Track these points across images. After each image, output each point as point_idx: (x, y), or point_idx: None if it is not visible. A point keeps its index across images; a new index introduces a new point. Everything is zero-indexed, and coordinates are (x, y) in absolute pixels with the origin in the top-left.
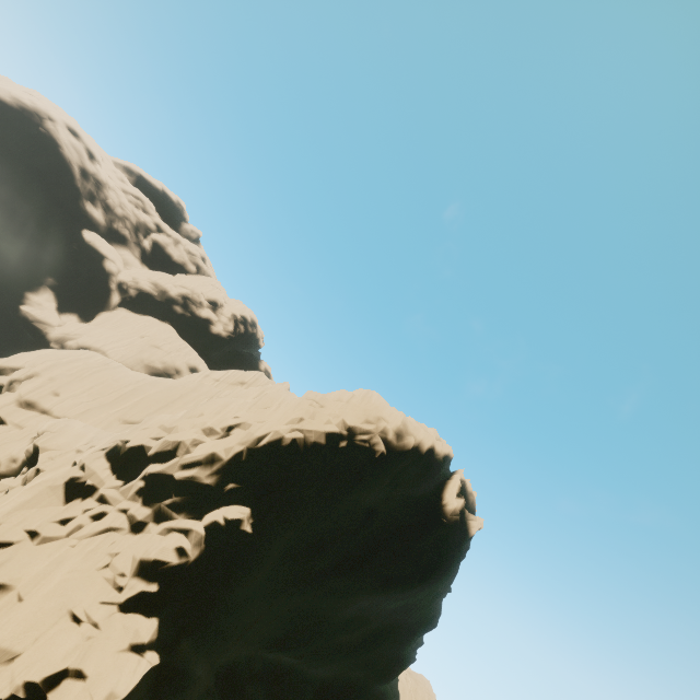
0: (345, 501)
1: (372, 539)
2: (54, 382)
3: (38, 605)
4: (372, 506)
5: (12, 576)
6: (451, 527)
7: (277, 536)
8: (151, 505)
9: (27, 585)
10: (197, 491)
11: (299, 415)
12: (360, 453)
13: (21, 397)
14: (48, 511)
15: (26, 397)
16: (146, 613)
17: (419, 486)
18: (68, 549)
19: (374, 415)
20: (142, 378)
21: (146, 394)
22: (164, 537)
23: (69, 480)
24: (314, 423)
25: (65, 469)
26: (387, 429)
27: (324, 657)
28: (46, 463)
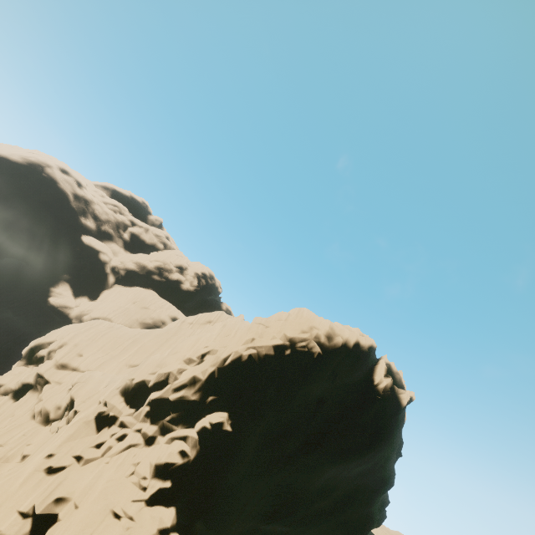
0: (298, 395)
1: (325, 421)
2: (77, 347)
3: (89, 509)
4: (320, 396)
5: (68, 491)
6: (385, 402)
7: (251, 430)
8: (157, 423)
9: (80, 496)
10: (187, 407)
11: (250, 336)
12: (302, 356)
13: (57, 362)
14: (86, 440)
15: (61, 361)
16: (165, 504)
17: (354, 374)
18: (104, 465)
19: (307, 325)
20: (138, 332)
21: (142, 343)
22: (169, 445)
23: (97, 415)
24: (263, 340)
25: (93, 408)
26: (319, 334)
27: (308, 523)
28: (80, 405)
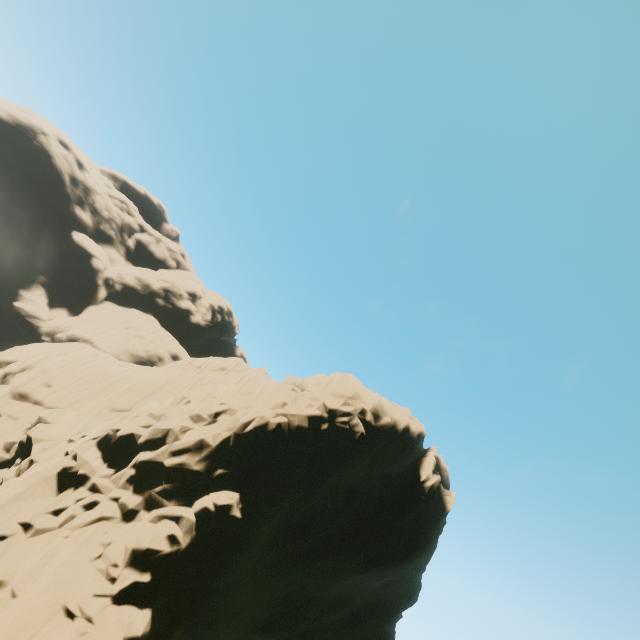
0: (327, 482)
1: (355, 519)
2: (46, 374)
3: (32, 601)
4: (353, 486)
5: (6, 572)
6: (429, 504)
7: (265, 520)
8: (142, 493)
9: (21, 580)
10: (186, 478)
11: (282, 399)
12: (341, 434)
13: (15, 389)
14: (41, 502)
15: (20, 389)
16: (139, 604)
17: (396, 464)
18: (61, 540)
19: (352, 397)
20: (129, 368)
21: (133, 382)
22: (155, 525)
23: (62, 470)
24: (297, 407)
25: (57, 459)
26: (365, 410)
27: (311, 638)
28: (39, 454)
